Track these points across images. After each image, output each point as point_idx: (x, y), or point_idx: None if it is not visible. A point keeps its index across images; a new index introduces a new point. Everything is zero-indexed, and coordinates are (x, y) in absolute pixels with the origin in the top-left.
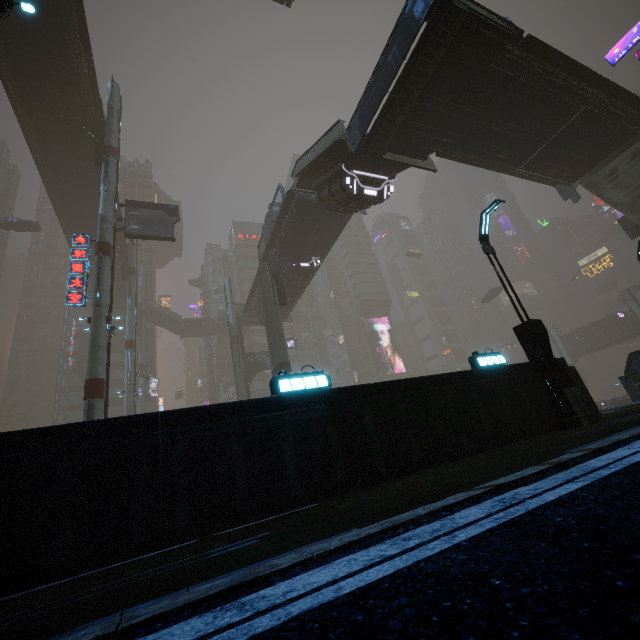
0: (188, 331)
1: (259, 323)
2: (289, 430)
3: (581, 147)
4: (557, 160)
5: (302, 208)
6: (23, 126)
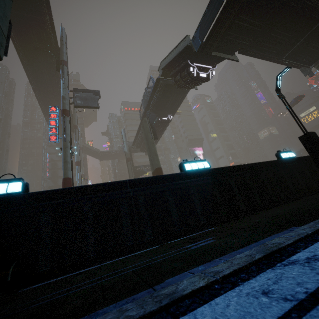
0: (103, 157)
1: (139, 151)
2: (194, 189)
3: (318, 44)
4: (304, 52)
5: (164, 87)
6: (18, 53)
